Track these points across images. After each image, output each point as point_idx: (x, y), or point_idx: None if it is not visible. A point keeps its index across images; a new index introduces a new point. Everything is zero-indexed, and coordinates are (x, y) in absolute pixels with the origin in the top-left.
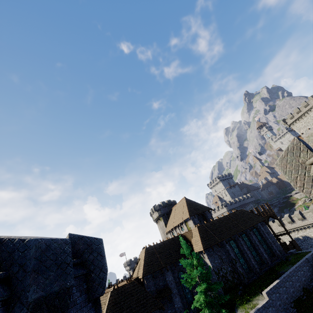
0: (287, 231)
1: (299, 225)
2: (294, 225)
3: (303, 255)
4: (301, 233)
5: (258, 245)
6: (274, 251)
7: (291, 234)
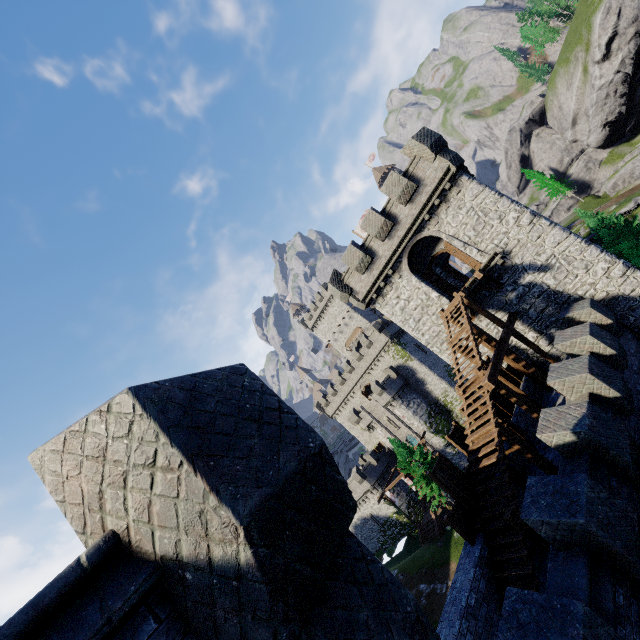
0: None
1: None
2: None
3: None
4: (357, 514)
5: None
6: None
7: None
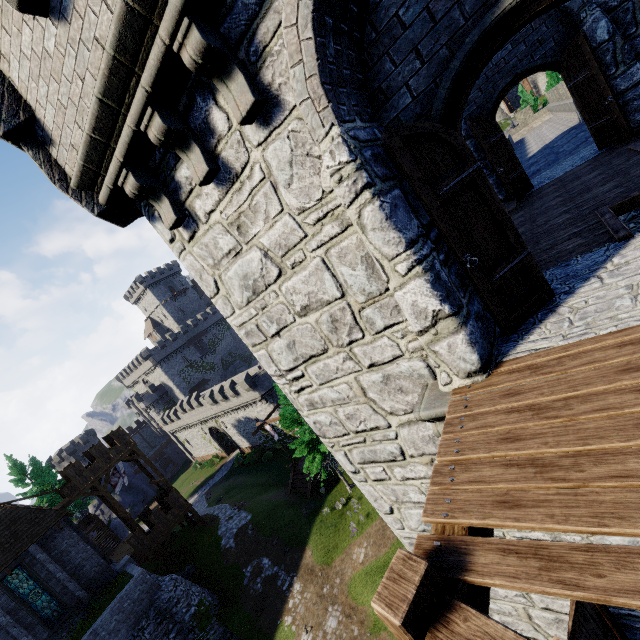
0: (161, 476)
1: (236, 404)
2: (230, 404)
3: (112, 597)
4: (242, 413)
5: (8, 625)
6: (72, 594)
7: (231, 414)
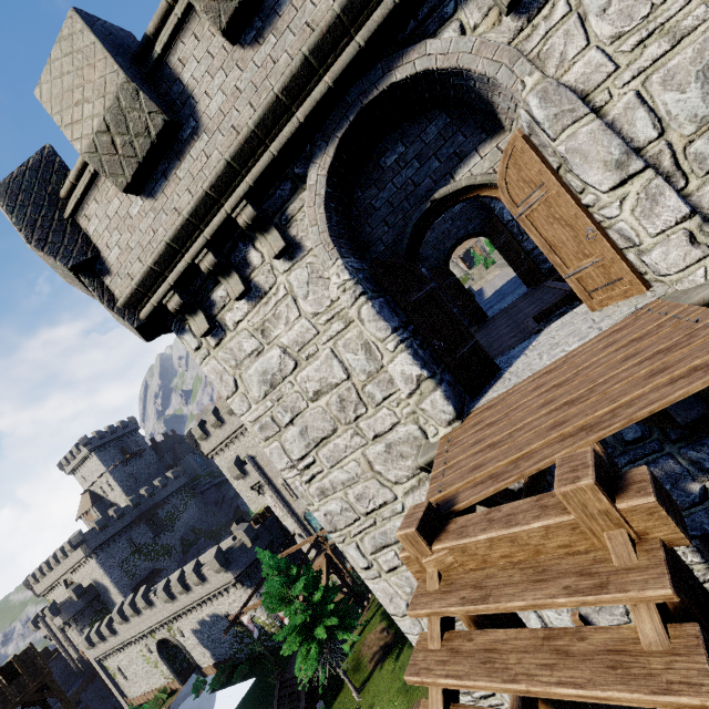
0: None
1: (200, 595)
2: (191, 597)
3: None
4: (208, 608)
5: None
6: None
7: (192, 613)
